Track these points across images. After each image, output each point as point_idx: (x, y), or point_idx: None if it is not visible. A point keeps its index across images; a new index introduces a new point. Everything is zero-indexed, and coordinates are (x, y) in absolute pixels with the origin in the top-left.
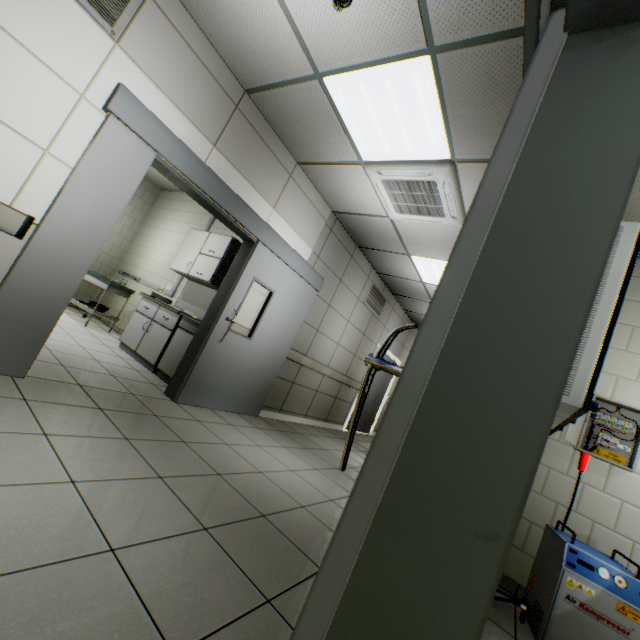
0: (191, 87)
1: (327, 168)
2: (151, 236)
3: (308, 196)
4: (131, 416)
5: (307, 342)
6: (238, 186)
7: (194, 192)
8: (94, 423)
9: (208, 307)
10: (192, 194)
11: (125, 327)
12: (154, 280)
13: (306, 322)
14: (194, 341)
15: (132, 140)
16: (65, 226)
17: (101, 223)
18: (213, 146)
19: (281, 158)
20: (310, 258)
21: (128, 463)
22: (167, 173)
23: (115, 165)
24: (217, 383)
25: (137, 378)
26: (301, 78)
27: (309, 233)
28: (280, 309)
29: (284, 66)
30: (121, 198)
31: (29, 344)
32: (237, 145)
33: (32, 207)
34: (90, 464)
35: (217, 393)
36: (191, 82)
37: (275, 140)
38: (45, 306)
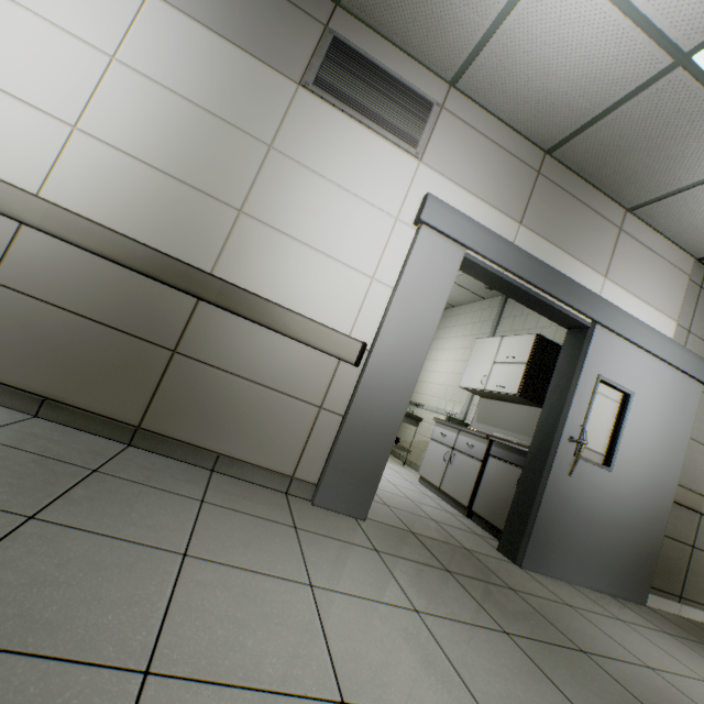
0: (488, 172)
1: (689, 194)
2: (427, 359)
3: (651, 248)
4: (485, 587)
5: (701, 473)
6: (553, 261)
7: (504, 282)
8: (454, 595)
9: (515, 428)
10: (500, 286)
11: (415, 459)
12: (438, 404)
13: (691, 438)
14: (525, 474)
15: (441, 243)
16: (391, 346)
17: (420, 337)
18: (518, 224)
19: (602, 211)
20: (674, 335)
21: (539, 691)
22: (472, 270)
23: (428, 273)
24: (570, 540)
25: (456, 524)
26: (643, 83)
27: (664, 299)
28: (645, 419)
29: (613, 84)
30: (436, 306)
31: (367, 480)
32: (545, 214)
33: (364, 334)
34: (492, 684)
35: (573, 556)
36: (487, 167)
37: (590, 193)
38: (379, 435)
